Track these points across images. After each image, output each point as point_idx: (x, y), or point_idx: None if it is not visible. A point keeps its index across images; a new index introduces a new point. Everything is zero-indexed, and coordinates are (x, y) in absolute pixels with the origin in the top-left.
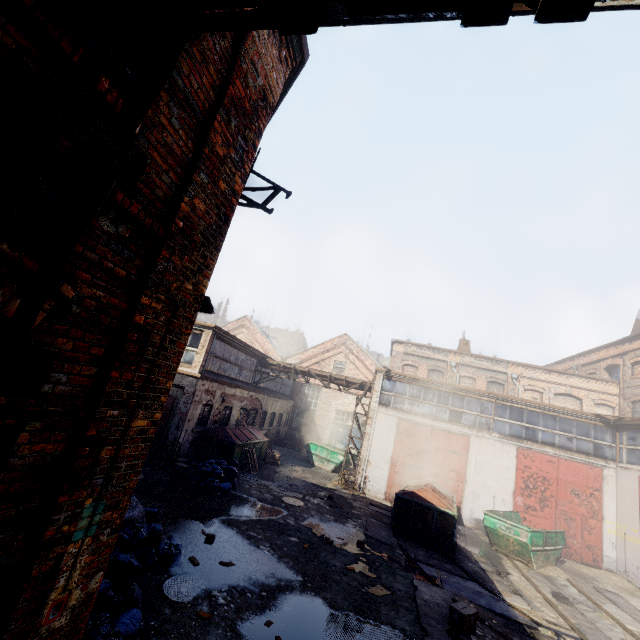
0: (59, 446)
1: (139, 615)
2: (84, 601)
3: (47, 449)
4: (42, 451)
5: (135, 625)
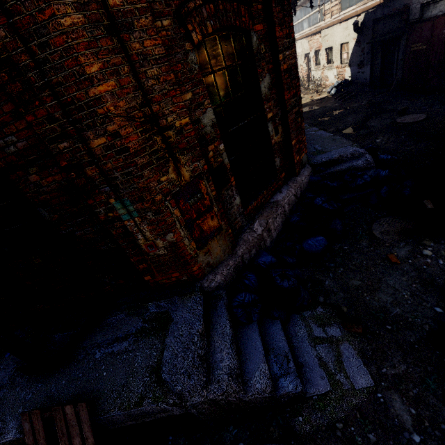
0: (63, 175)
1: (322, 242)
2: (171, 245)
3: (57, 179)
4: (56, 180)
5: (317, 247)
